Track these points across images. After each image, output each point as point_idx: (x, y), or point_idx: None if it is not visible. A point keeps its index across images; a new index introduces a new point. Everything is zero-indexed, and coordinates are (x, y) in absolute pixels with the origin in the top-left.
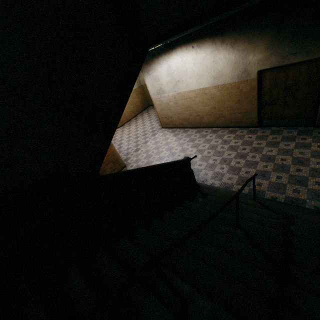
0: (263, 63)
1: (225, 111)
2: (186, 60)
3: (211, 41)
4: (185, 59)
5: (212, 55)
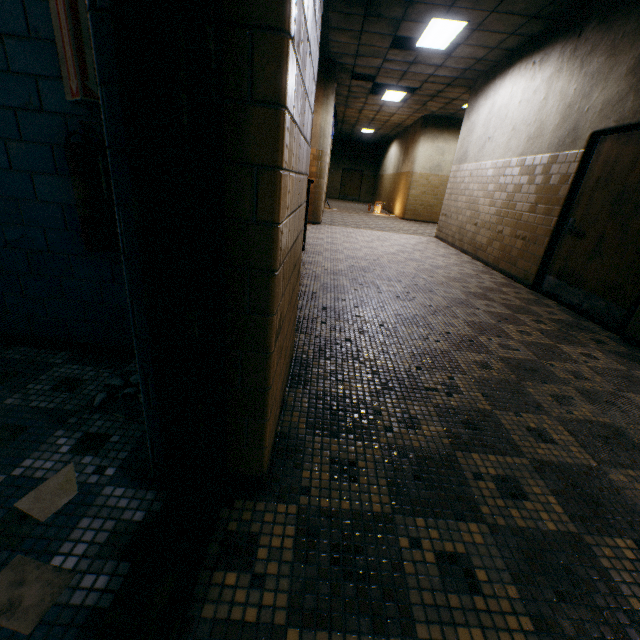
0: (609, 111)
1: (508, 227)
2: (514, 93)
3: (560, 49)
4: (514, 91)
5: (548, 83)
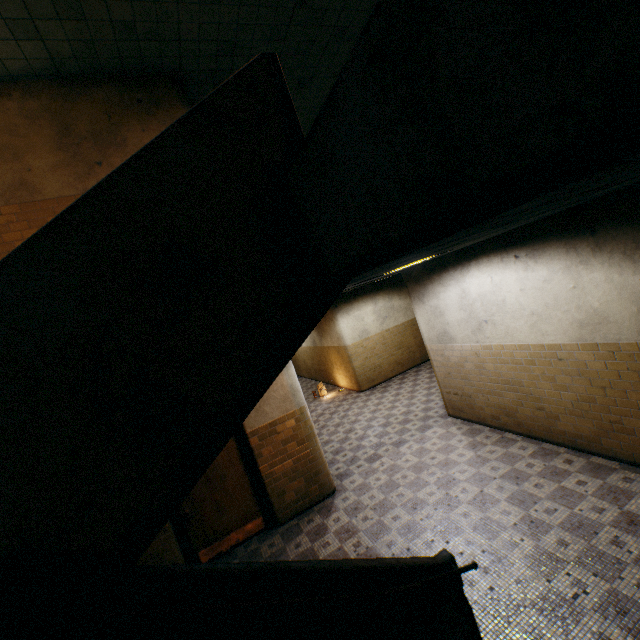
0: None
1: (632, 417)
2: (501, 281)
3: (562, 245)
4: (498, 279)
5: (568, 273)
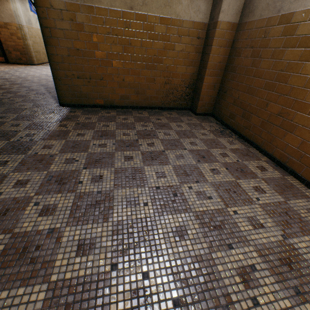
0: None
1: None
2: None
3: None
4: None
5: None
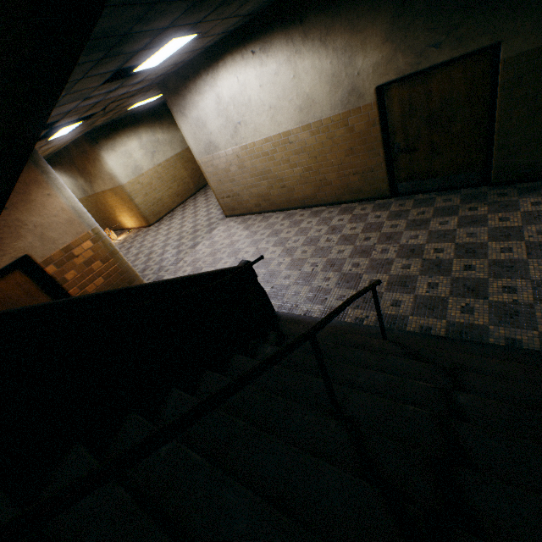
0: (384, 70)
1: (330, 173)
2: (245, 81)
3: (284, 36)
4: (243, 79)
5: (290, 64)
